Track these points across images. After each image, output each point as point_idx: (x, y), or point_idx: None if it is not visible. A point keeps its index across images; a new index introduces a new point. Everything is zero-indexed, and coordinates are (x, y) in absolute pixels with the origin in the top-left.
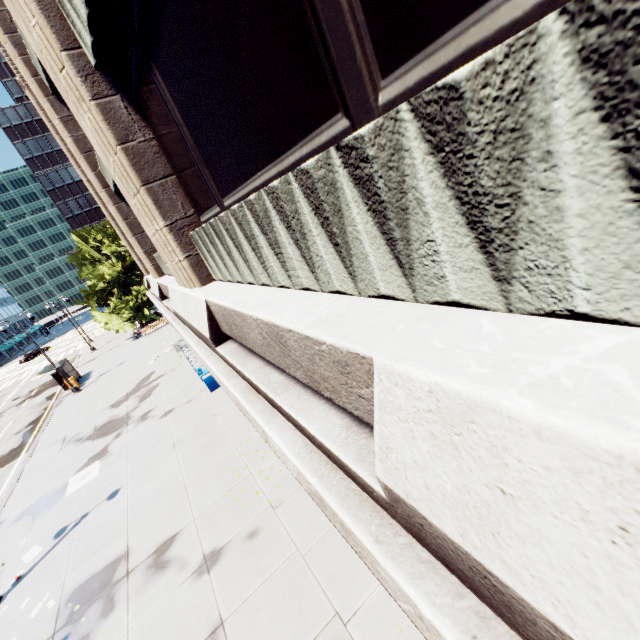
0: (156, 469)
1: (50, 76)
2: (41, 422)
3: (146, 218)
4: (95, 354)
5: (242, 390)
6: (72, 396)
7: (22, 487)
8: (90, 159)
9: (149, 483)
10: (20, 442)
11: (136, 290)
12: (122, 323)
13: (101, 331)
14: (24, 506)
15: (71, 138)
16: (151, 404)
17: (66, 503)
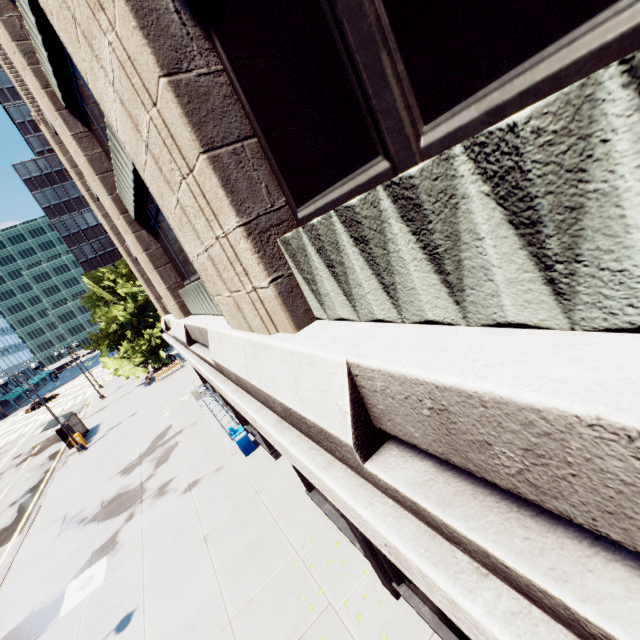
0: (183, 580)
1: (52, 20)
2: (40, 490)
3: (198, 220)
4: (104, 403)
5: None
6: (77, 456)
7: (6, 593)
8: (106, 181)
9: (174, 606)
10: (13, 518)
11: (150, 332)
12: (134, 368)
13: (111, 376)
14: (5, 629)
15: (85, 157)
16: (170, 471)
17: (59, 631)
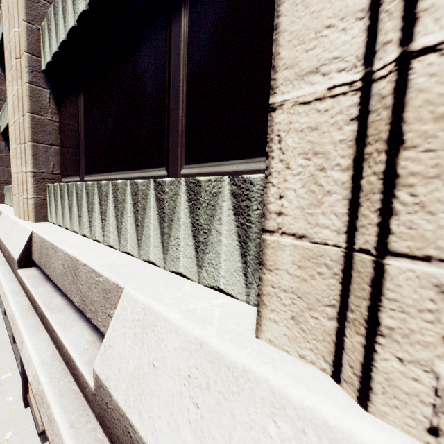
0: None
1: None
2: None
3: None
4: None
5: None
6: None
7: None
8: None
9: None
10: None
11: None
12: None
13: None
14: None
15: None
16: None
17: None
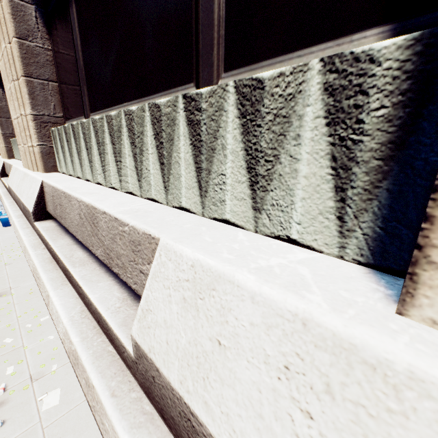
0: None
1: None
2: None
3: None
4: None
5: (1, 186)
6: None
7: None
8: None
9: None
10: None
11: None
12: None
13: None
14: None
15: None
16: None
17: None
